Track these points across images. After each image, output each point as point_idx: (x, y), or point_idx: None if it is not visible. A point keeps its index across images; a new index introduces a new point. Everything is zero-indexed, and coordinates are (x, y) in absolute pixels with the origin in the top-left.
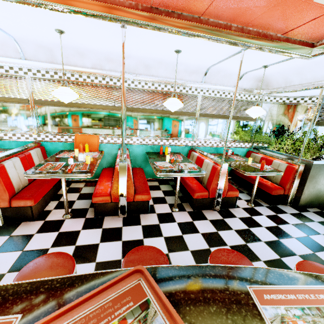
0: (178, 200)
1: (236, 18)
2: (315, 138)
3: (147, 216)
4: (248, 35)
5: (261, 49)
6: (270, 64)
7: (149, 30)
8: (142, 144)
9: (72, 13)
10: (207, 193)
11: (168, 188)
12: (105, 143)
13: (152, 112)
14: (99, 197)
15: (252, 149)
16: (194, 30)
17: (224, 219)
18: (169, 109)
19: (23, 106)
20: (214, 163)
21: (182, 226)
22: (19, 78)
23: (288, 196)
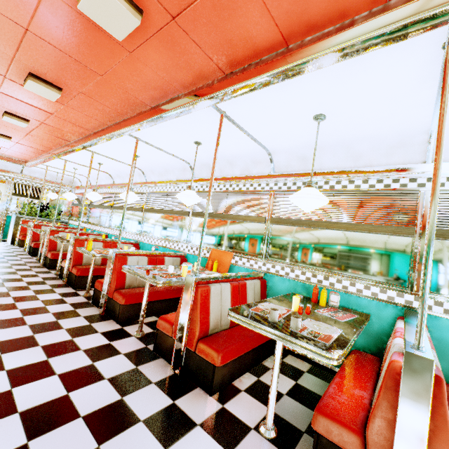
0: (305, 420)
1: (344, 2)
2: None
3: (202, 397)
4: (402, 7)
5: None
6: None
7: (245, 103)
8: (288, 277)
9: (172, 118)
10: (358, 440)
11: (317, 386)
12: (238, 264)
13: (309, 225)
14: (163, 321)
15: None
16: (275, 67)
17: None
18: (298, 206)
19: (186, 218)
20: None
21: None
22: None
23: None
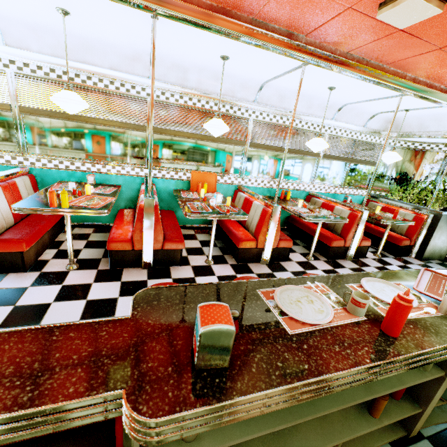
0: (305, 249)
1: (416, 70)
2: (444, 189)
3: (287, 264)
4: (418, 86)
5: (425, 99)
6: (414, 109)
7: (327, 70)
8: (260, 186)
9: (278, 53)
10: (344, 242)
11: None
12: (221, 183)
13: (276, 150)
14: (246, 242)
15: (370, 197)
16: (377, 78)
17: (361, 268)
18: (313, 149)
19: (138, 133)
20: (351, 210)
21: (328, 273)
22: (141, 100)
23: (413, 247)
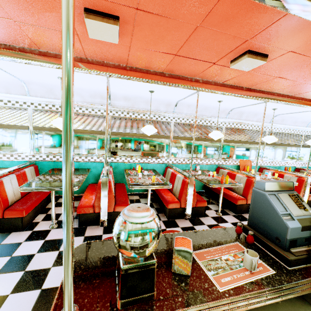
0: None
1: None
2: None
3: None
4: None
5: None
6: None
7: None
8: (271, 165)
9: None
10: None
11: None
12: (252, 165)
13: (279, 145)
14: None
15: None
16: None
17: None
18: None
19: (216, 143)
20: None
21: None
22: (220, 128)
23: None
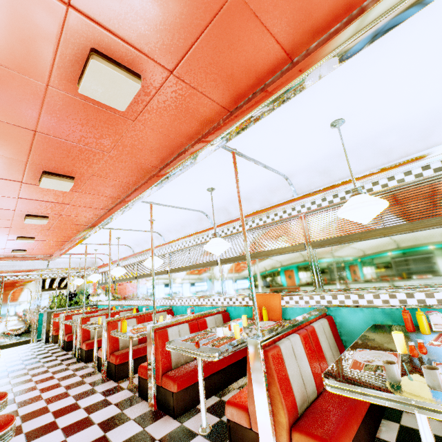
0: None
1: None
2: None
3: None
4: None
5: None
6: None
7: (256, 133)
8: (359, 306)
9: (183, 171)
10: None
11: None
12: (291, 305)
13: (360, 238)
14: (232, 408)
15: None
16: (286, 84)
17: None
18: (353, 220)
19: (215, 268)
20: None
21: None
22: None
23: None
